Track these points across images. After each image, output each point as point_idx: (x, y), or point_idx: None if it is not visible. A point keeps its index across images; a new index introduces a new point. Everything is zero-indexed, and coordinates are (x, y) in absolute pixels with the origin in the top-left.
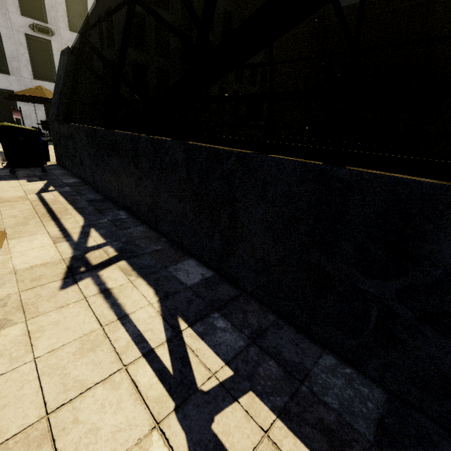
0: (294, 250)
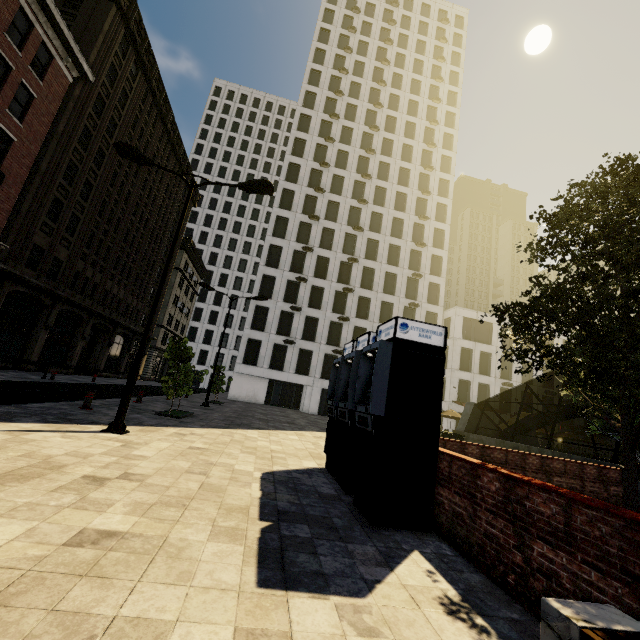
0: None
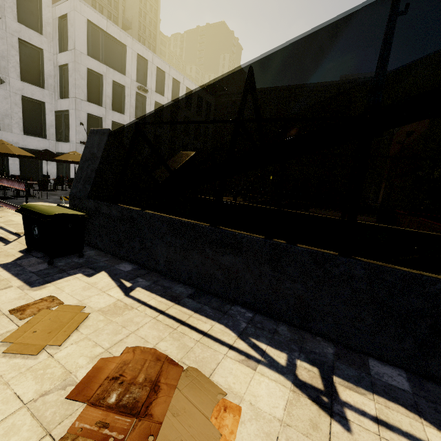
0: None
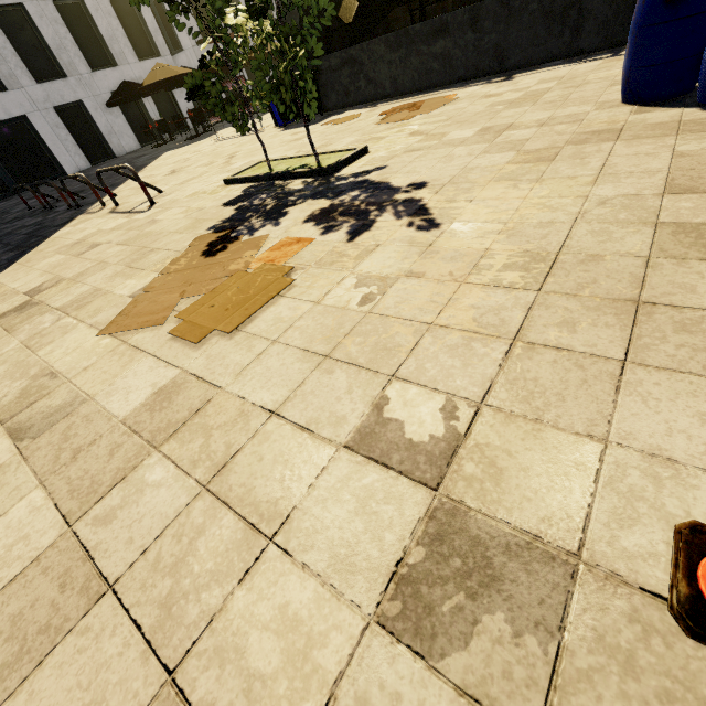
0: (622, 2)
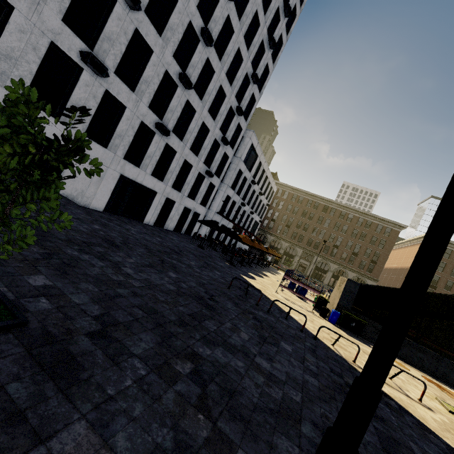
0: None
